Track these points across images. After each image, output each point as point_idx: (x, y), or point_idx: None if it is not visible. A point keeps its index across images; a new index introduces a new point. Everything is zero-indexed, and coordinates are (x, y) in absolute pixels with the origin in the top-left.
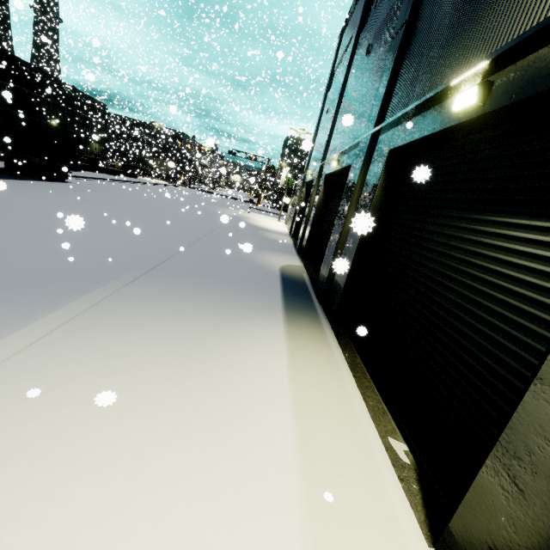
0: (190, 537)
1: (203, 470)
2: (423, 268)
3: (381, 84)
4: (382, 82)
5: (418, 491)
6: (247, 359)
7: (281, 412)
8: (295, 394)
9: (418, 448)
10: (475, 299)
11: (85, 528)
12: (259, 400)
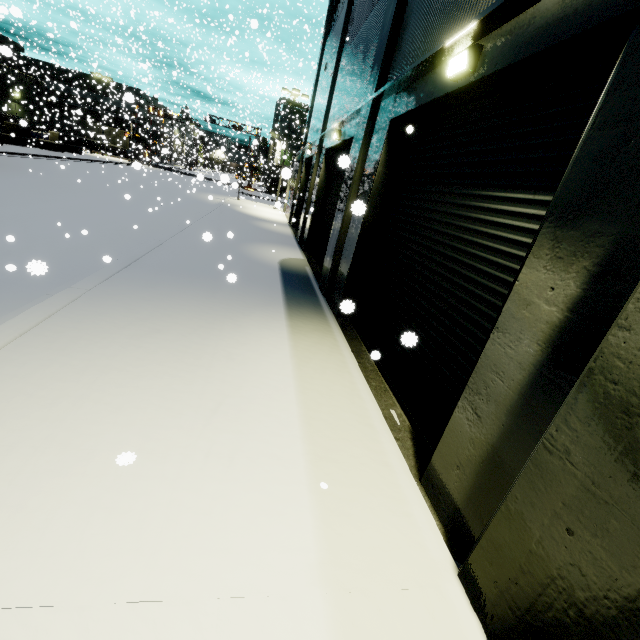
0: (207, 490)
1: (213, 443)
2: (421, 248)
3: (383, 37)
4: (383, 34)
5: (411, 446)
6: (249, 352)
7: (286, 394)
8: (299, 379)
9: (414, 413)
10: (461, 272)
11: (106, 493)
12: (263, 386)
